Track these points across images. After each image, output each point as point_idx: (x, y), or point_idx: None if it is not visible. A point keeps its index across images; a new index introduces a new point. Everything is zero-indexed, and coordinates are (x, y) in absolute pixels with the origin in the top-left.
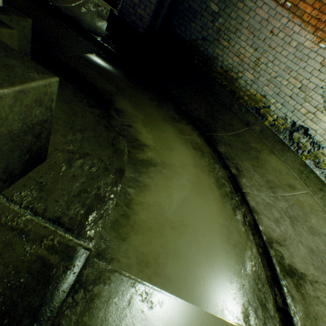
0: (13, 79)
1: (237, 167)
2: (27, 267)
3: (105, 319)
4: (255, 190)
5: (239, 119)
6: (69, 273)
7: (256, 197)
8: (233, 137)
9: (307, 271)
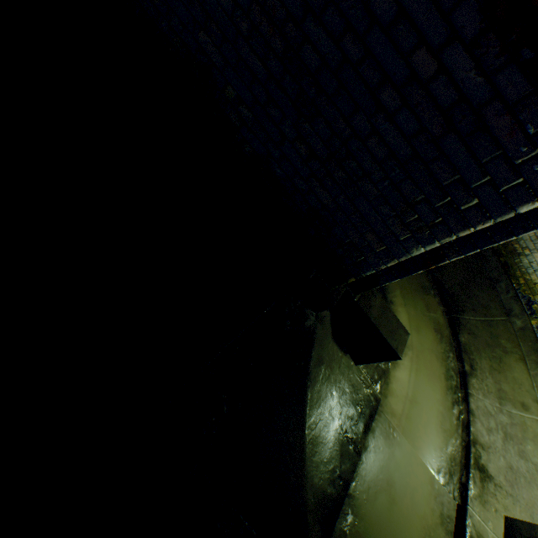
0: (403, 343)
1: (472, 364)
2: (366, 397)
3: (379, 430)
4: (481, 394)
5: (499, 303)
6: (375, 406)
7: (479, 401)
8: (481, 324)
9: (497, 477)
